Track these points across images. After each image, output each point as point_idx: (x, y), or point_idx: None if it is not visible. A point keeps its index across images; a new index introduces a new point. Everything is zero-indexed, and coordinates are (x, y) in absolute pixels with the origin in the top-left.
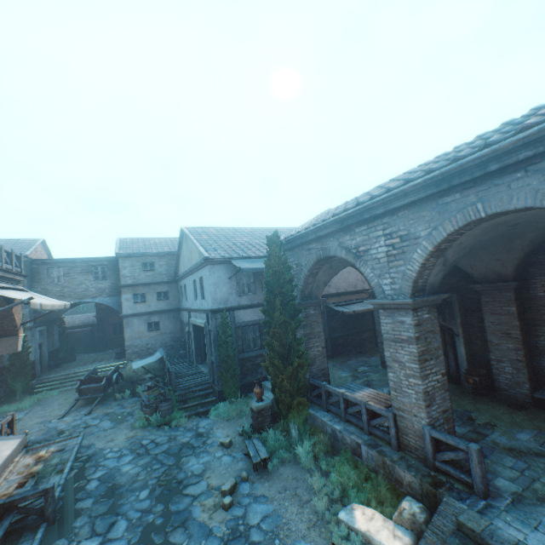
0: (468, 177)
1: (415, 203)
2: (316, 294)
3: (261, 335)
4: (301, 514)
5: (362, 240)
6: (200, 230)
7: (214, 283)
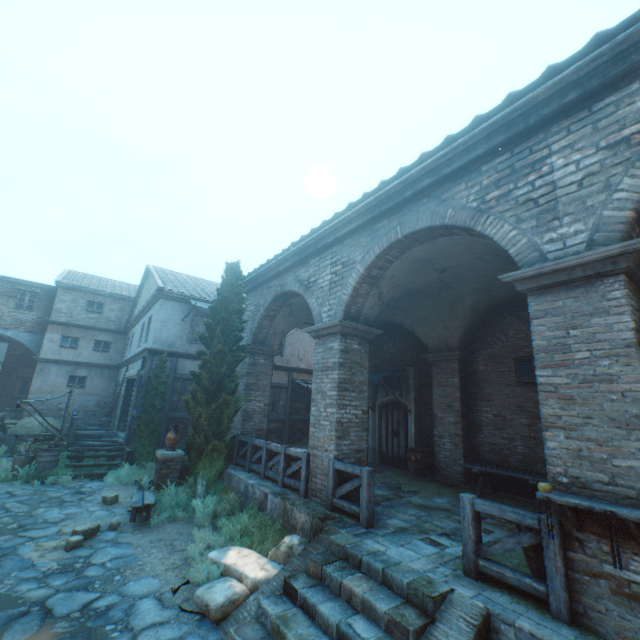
0: (393, 203)
1: (357, 232)
2: (271, 342)
3: None
4: (166, 559)
5: (314, 271)
6: (169, 272)
7: (162, 321)
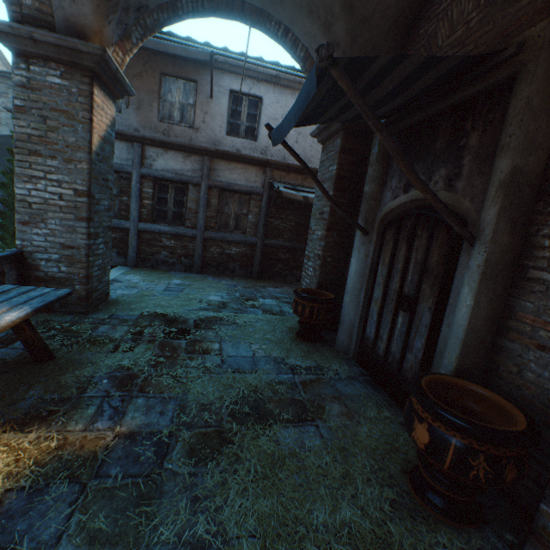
0: None
1: None
2: (72, 25)
3: (119, 195)
4: None
5: None
6: None
7: None
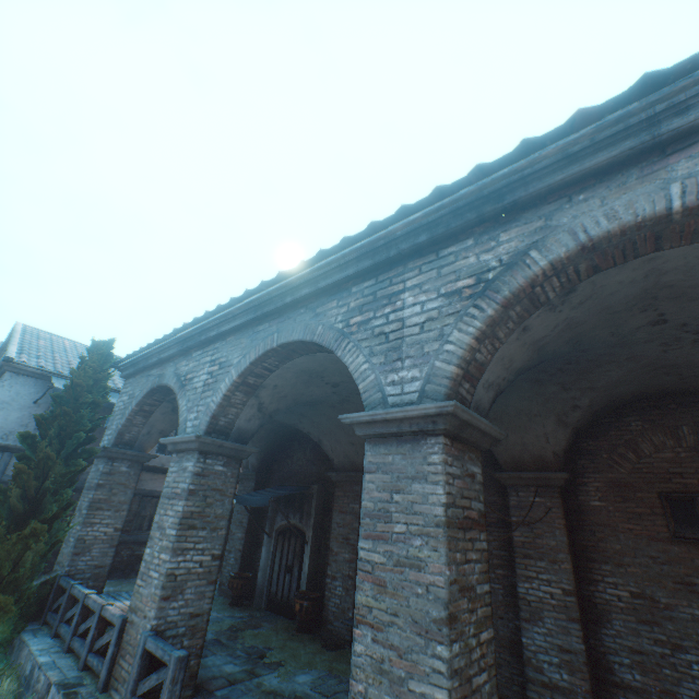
0: (274, 306)
1: (242, 330)
2: (143, 444)
3: None
4: None
5: (194, 366)
6: (47, 335)
7: (1, 401)
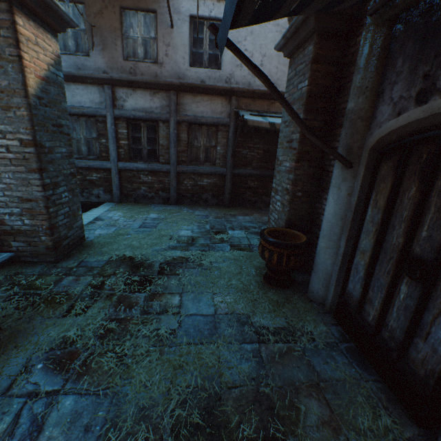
0: None
1: None
2: None
3: (98, 138)
4: None
5: None
6: None
7: None
